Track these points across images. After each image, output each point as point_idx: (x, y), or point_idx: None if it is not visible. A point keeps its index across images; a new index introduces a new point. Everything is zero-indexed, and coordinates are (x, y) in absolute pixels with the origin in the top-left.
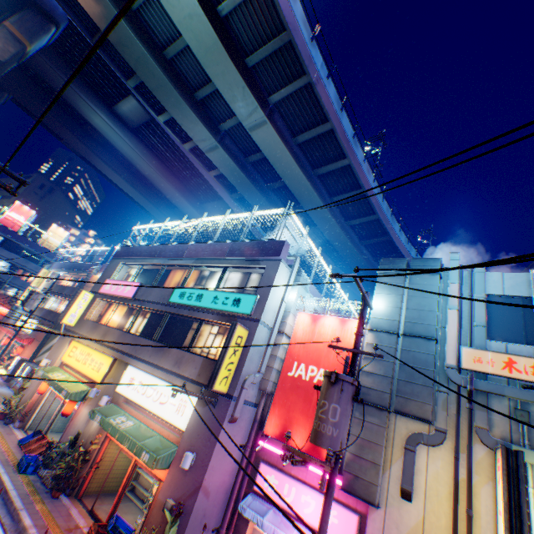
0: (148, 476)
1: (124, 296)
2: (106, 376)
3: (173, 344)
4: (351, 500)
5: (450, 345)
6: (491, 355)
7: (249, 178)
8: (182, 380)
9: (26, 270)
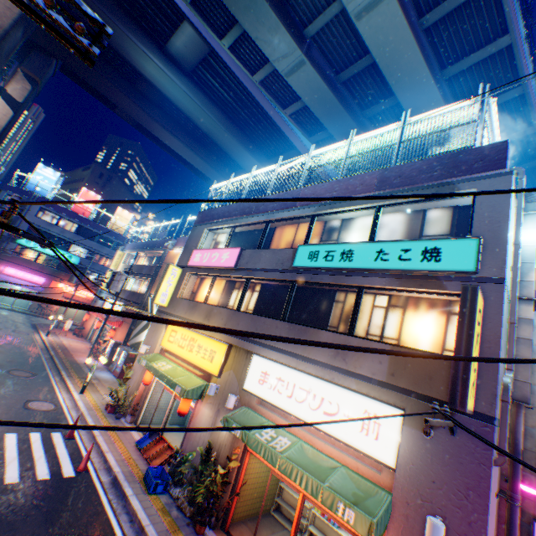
0: (297, 495)
1: (222, 267)
2: (222, 368)
3: (311, 324)
4: None
5: None
6: None
7: (342, 104)
8: (357, 380)
9: (102, 255)
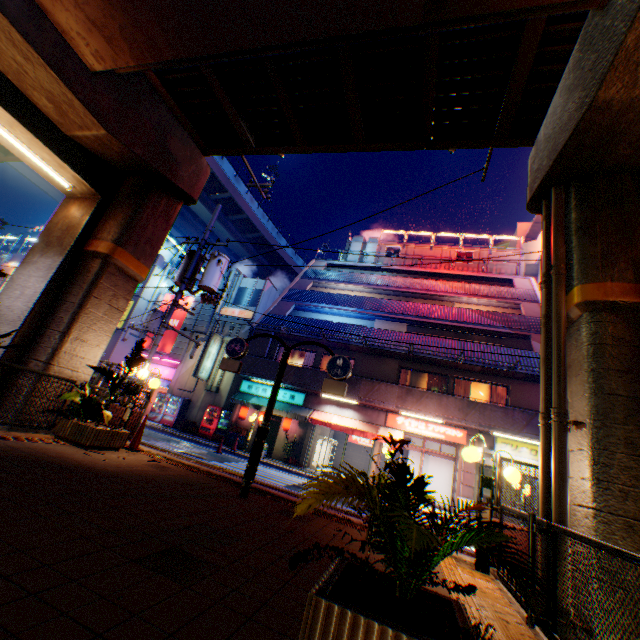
0: None
1: None
2: None
3: None
4: (177, 366)
5: (220, 306)
6: (231, 309)
7: None
8: None
9: None
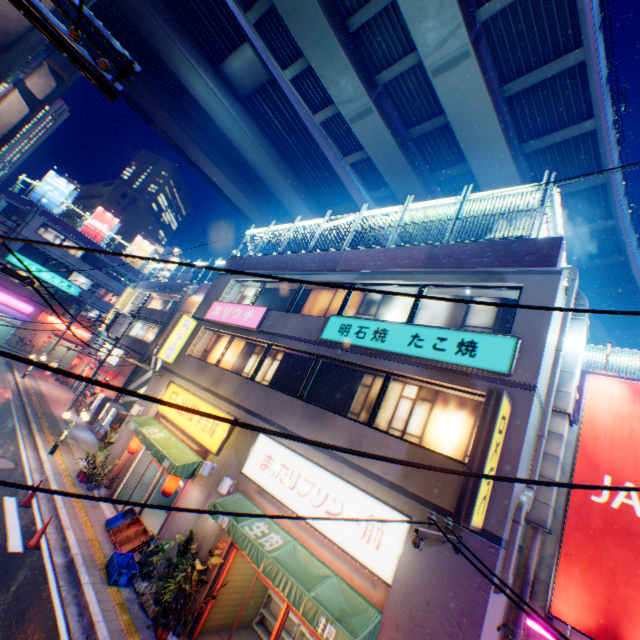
0: None
1: (243, 326)
2: (223, 444)
3: (331, 407)
4: None
5: None
6: None
7: (409, 162)
8: (367, 478)
9: (108, 290)
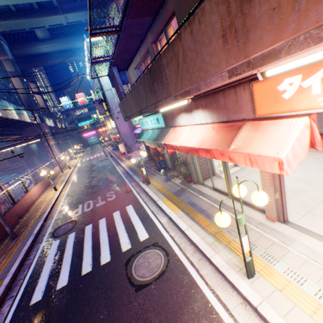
0: None
1: None
2: (112, 126)
3: None
4: None
5: None
6: None
7: None
8: None
9: None
